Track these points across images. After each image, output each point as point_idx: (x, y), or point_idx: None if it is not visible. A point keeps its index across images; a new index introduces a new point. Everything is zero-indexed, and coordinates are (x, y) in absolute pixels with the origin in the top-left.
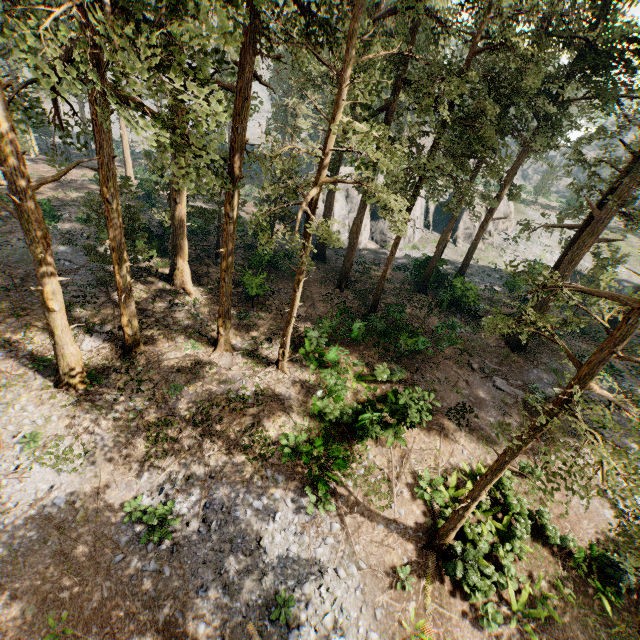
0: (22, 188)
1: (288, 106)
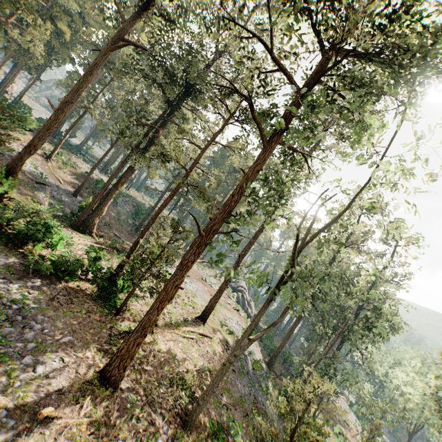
0: None
1: None
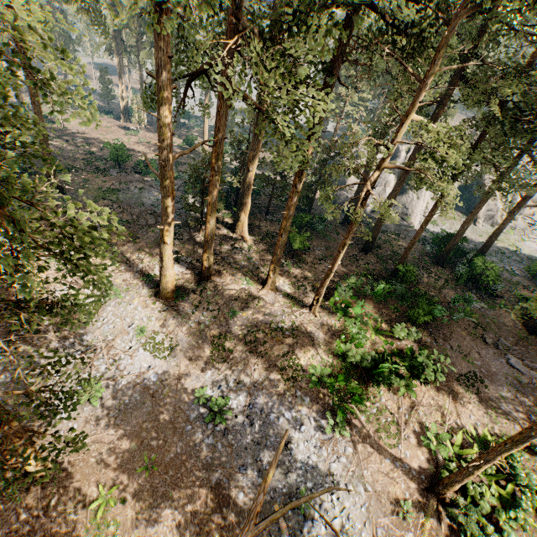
0: (167, 158)
1: (339, 94)
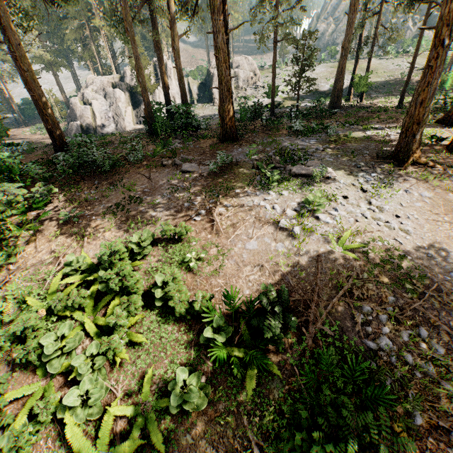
0: None
1: None
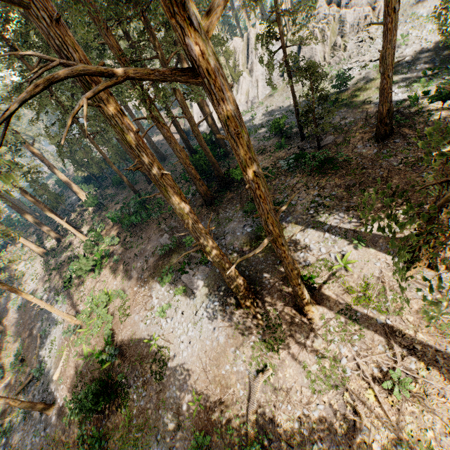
0: None
1: None
